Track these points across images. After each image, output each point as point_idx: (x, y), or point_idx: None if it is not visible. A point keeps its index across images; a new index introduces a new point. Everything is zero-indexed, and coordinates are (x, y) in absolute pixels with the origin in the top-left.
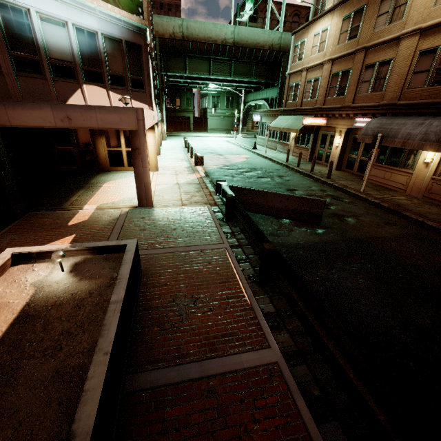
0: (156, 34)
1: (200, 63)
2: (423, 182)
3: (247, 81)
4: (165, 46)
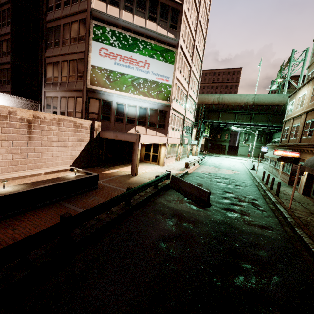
0: (203, 103)
1: (229, 115)
2: None
3: (268, 125)
4: (208, 107)
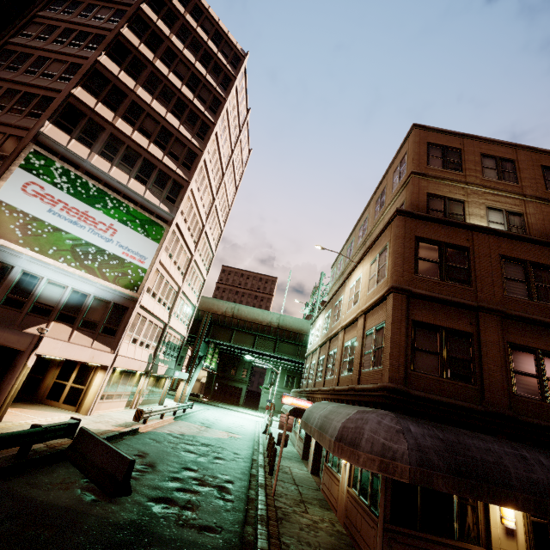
0: (211, 310)
1: (246, 337)
2: (344, 497)
3: (299, 361)
4: (216, 319)
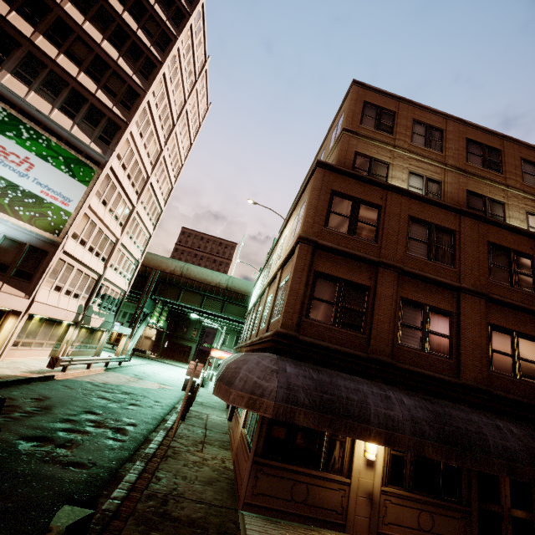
0: (159, 268)
1: (195, 296)
2: (238, 437)
3: None
4: (165, 277)
